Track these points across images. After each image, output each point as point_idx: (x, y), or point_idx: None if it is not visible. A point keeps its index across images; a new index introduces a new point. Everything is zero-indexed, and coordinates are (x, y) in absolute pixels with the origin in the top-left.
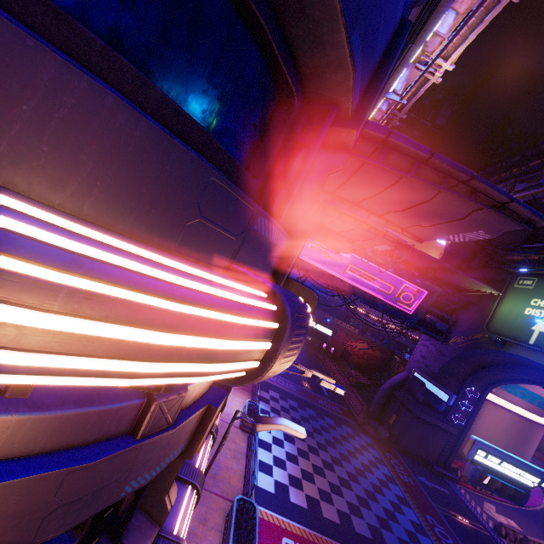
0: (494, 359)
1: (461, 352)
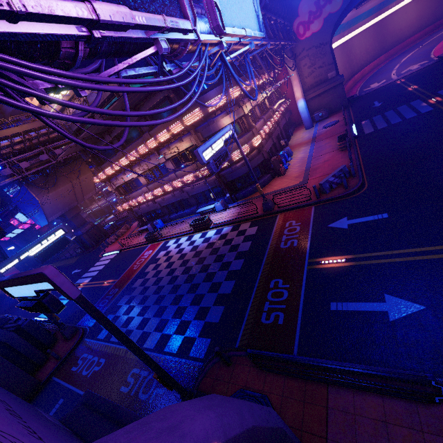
0: None
1: None
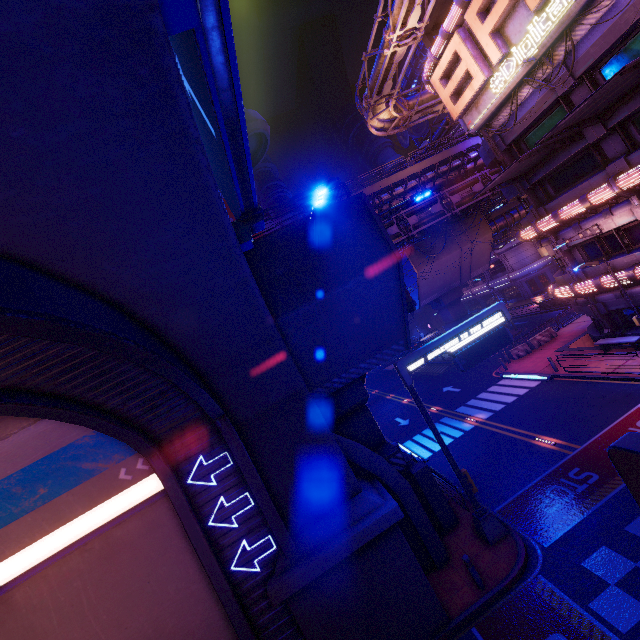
0: None
1: None
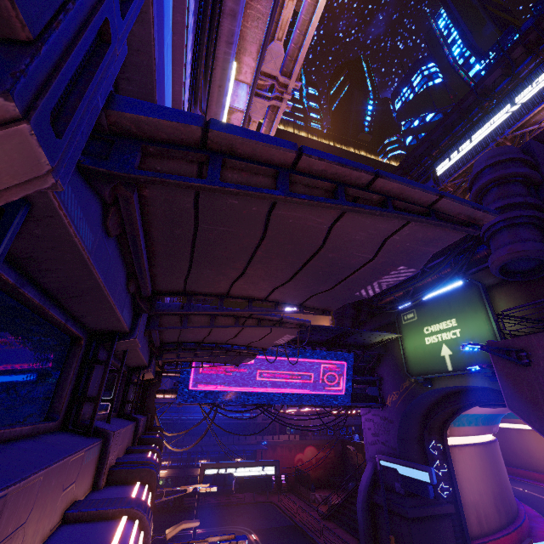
0: (431, 400)
1: (404, 409)
